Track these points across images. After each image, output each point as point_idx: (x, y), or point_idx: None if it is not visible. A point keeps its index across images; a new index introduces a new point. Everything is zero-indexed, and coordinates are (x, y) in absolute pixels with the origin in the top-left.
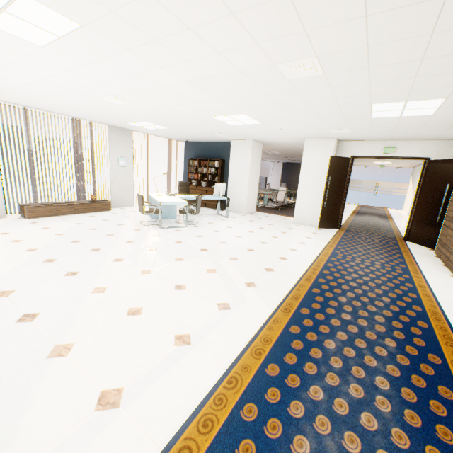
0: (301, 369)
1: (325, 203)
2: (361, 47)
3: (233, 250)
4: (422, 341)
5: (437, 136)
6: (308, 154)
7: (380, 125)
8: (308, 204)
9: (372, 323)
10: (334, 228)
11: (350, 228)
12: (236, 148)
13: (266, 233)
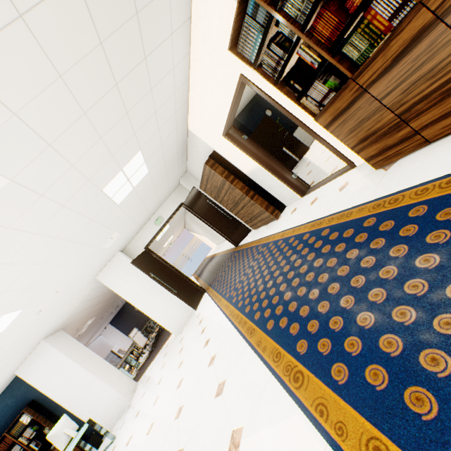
0: (448, 381)
1: (174, 290)
2: (8, 118)
3: (163, 450)
4: (347, 230)
5: (170, 190)
6: (114, 282)
7: (131, 208)
8: (166, 308)
9: (324, 268)
10: (203, 295)
11: (210, 282)
12: (33, 370)
13: (170, 376)
